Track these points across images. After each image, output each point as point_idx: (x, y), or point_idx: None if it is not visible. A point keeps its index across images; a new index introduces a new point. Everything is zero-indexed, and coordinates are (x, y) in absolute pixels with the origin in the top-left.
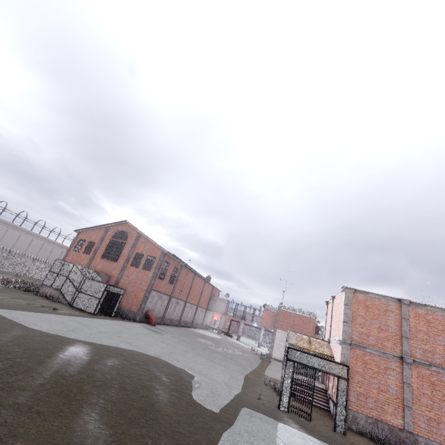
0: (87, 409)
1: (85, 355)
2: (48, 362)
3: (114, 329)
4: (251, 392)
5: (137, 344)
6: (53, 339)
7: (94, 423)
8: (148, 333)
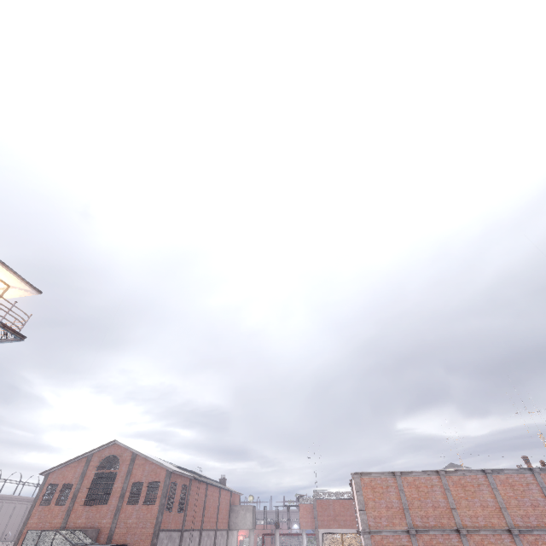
0: None
1: None
2: None
3: None
4: None
5: None
6: None
7: None
8: None
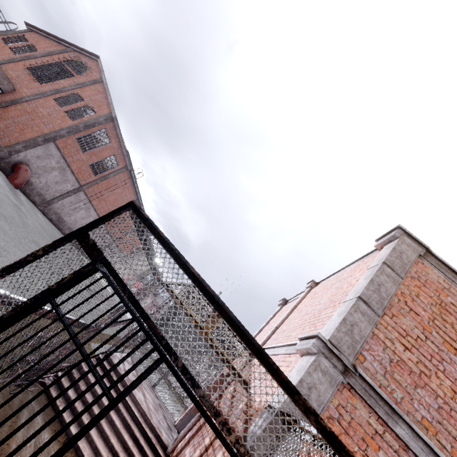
0: None
1: None
2: None
3: None
4: None
5: None
6: None
7: None
8: None
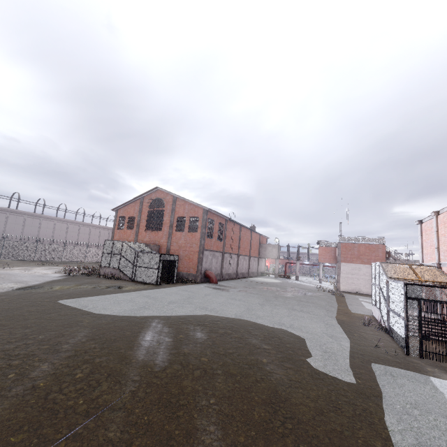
0: (201, 420)
1: (168, 336)
2: (131, 356)
3: (182, 296)
4: (360, 339)
5: (211, 308)
6: (127, 323)
7: (220, 443)
8: (215, 292)
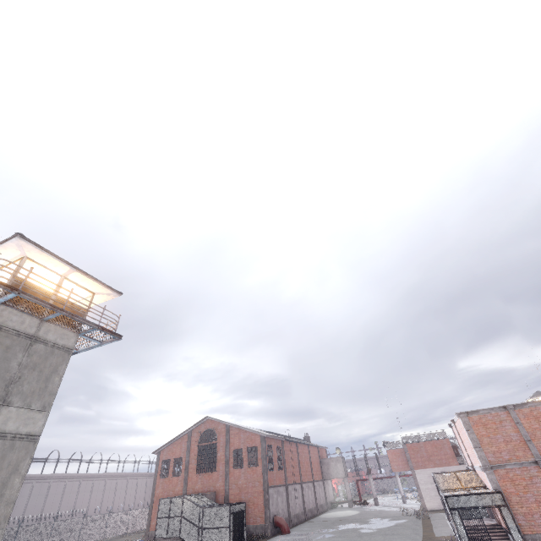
0: None
1: None
2: None
3: None
4: None
5: None
6: None
7: None
8: None
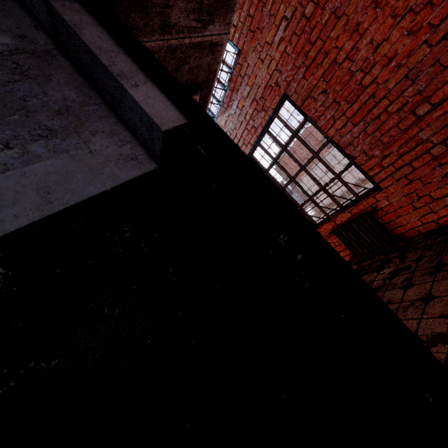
0: None
1: None
2: None
3: None
4: None
5: None
6: None
7: None
8: None
